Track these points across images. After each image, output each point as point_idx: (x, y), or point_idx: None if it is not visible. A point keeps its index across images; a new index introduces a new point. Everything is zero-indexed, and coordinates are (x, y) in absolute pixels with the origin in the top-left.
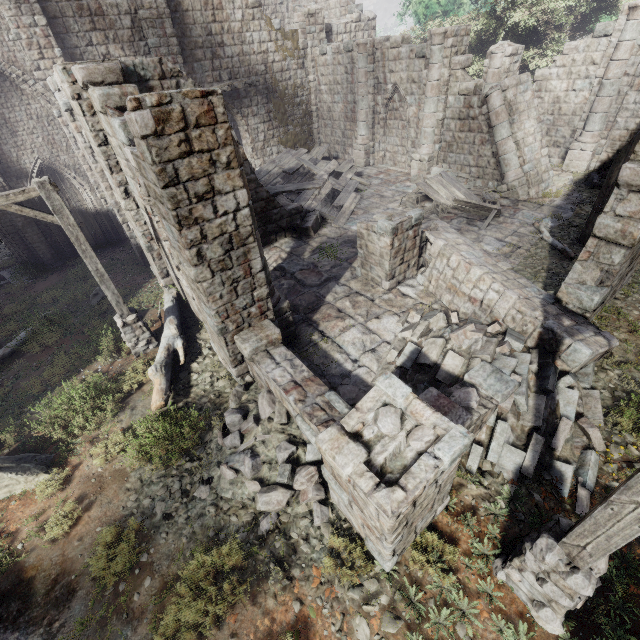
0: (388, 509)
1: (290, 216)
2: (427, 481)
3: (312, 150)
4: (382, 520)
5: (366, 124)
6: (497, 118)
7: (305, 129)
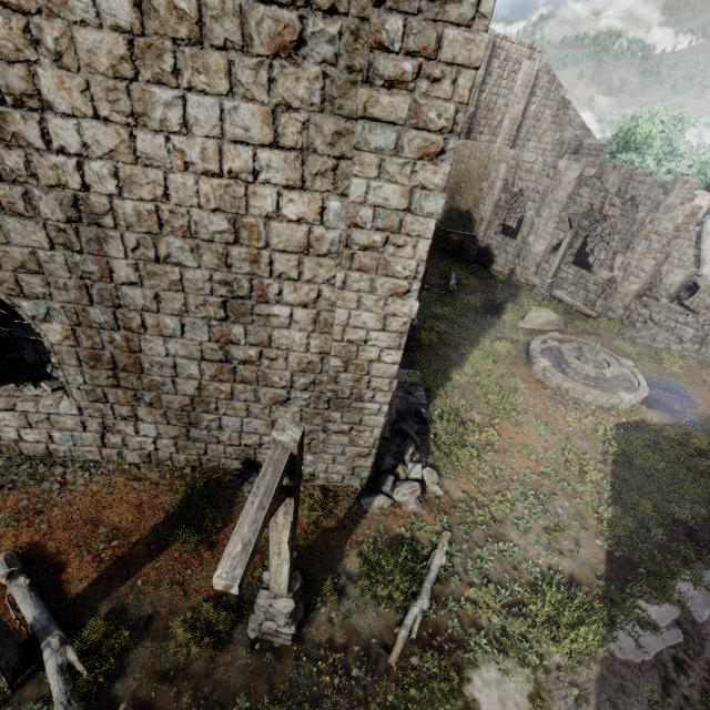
0: None
1: (584, 256)
2: None
3: None
4: None
5: None
6: (707, 236)
7: None
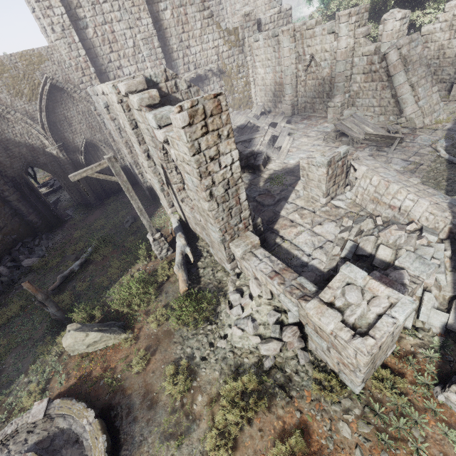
0: (364, 350)
1: (247, 158)
2: (389, 332)
3: (252, 109)
4: (359, 358)
5: (291, 86)
6: (395, 69)
7: (246, 94)
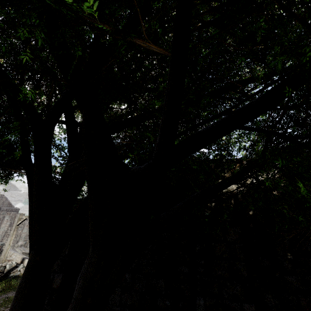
0: None
1: None
2: None
3: None
4: None
5: (1, 235)
6: None
7: None
